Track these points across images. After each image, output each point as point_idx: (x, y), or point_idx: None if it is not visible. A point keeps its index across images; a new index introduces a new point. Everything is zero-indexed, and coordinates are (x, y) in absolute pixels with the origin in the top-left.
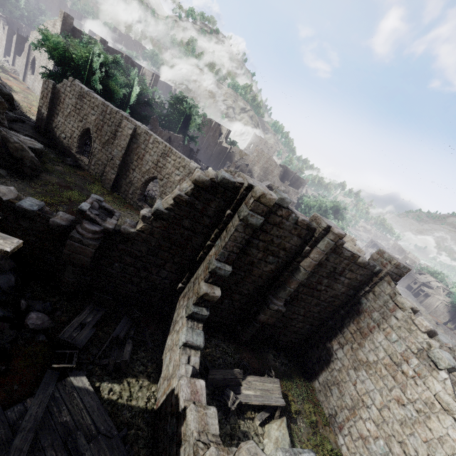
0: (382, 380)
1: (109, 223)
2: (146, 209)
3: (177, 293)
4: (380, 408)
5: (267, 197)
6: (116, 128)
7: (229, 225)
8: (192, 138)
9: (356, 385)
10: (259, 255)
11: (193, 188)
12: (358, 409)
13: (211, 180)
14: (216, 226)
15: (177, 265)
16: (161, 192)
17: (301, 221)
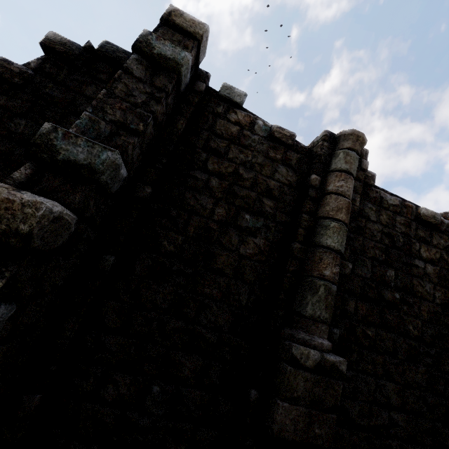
0: None
1: None
2: None
3: None
4: None
5: (186, 18)
6: None
7: None
8: None
9: None
10: (219, 210)
11: (43, 58)
12: None
13: (83, 48)
14: None
15: None
16: None
17: (279, 131)
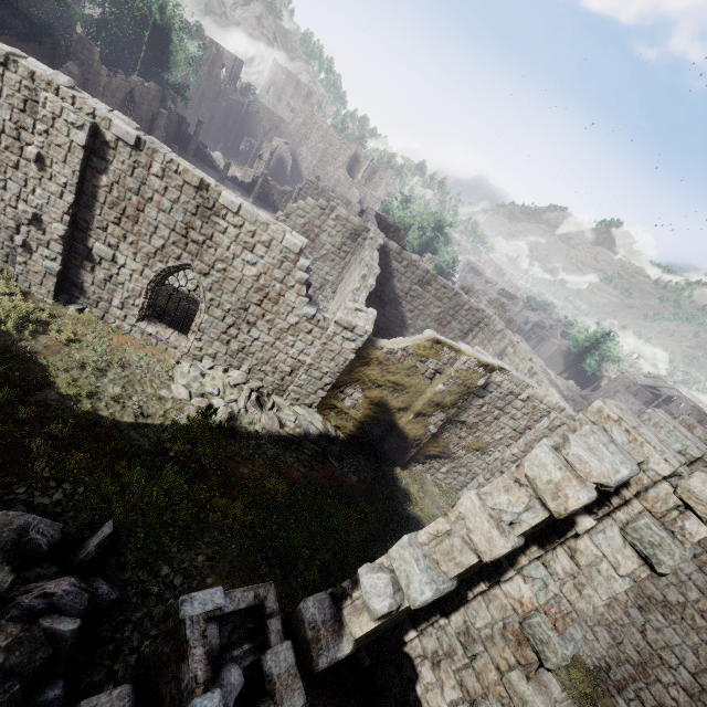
0: (698, 633)
1: (284, 685)
2: (374, 575)
3: (399, 643)
4: (695, 673)
5: None
6: (19, 117)
7: (584, 548)
8: (176, 89)
9: (646, 633)
10: None
11: (543, 518)
12: (652, 668)
13: (595, 489)
14: (536, 541)
15: (412, 611)
16: (208, 304)
17: None
